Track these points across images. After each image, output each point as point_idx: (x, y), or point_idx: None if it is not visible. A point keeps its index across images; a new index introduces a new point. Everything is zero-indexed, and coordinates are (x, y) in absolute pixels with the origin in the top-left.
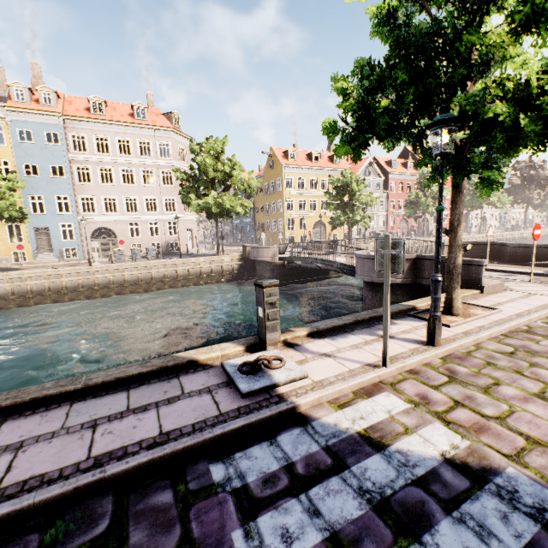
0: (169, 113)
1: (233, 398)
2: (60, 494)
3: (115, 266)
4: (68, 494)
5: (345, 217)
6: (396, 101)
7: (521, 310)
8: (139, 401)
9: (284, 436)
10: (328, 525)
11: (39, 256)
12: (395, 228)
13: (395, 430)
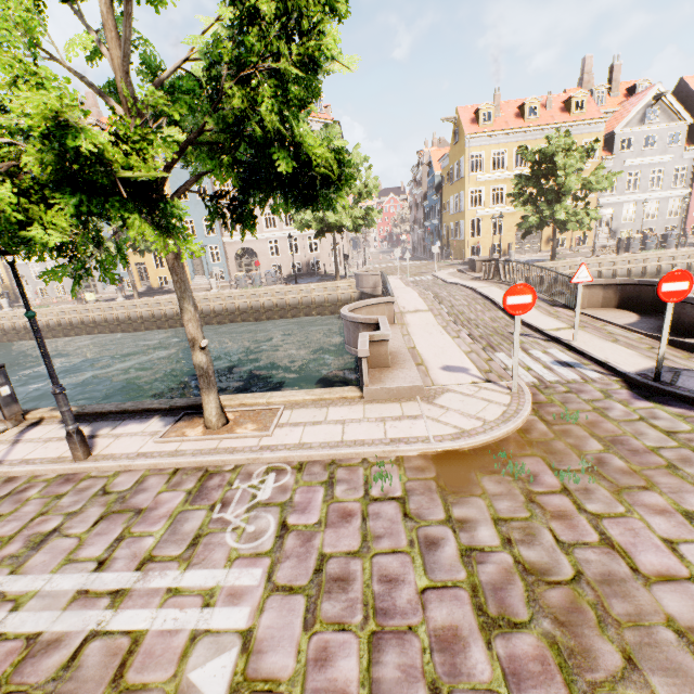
0: None
1: None
2: None
3: (226, 294)
4: None
5: (536, 217)
6: None
7: (297, 441)
8: None
9: None
10: None
11: (196, 279)
12: None
13: None
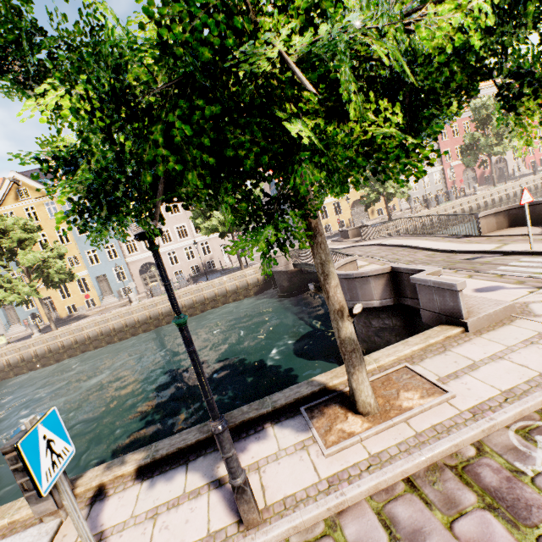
0: None
1: None
2: None
3: (148, 303)
4: None
5: (375, 194)
6: None
7: (496, 391)
8: None
9: None
10: None
11: (104, 299)
12: (457, 181)
13: None
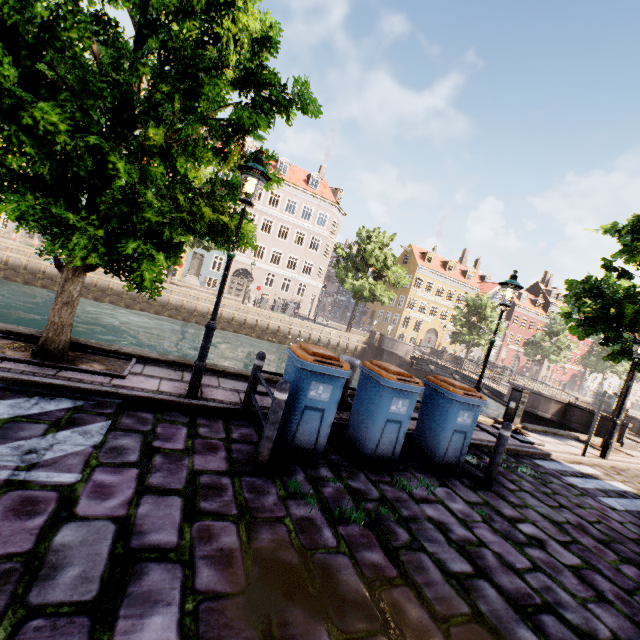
0: (336, 188)
1: (516, 441)
2: (489, 446)
3: (266, 312)
4: (490, 447)
5: (470, 337)
6: (615, 318)
7: None
8: None
9: (552, 462)
10: (593, 486)
11: (187, 276)
12: (505, 361)
13: (601, 477)
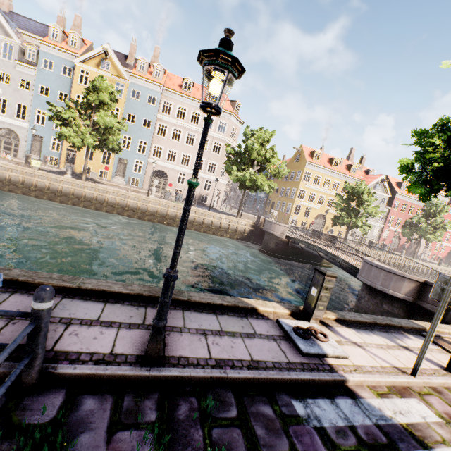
0: (234, 101)
1: (294, 352)
2: (203, 377)
3: (164, 202)
4: (206, 379)
5: (348, 220)
6: None
7: None
8: (226, 326)
9: (340, 400)
10: None
11: (115, 178)
12: (386, 240)
13: (433, 436)
